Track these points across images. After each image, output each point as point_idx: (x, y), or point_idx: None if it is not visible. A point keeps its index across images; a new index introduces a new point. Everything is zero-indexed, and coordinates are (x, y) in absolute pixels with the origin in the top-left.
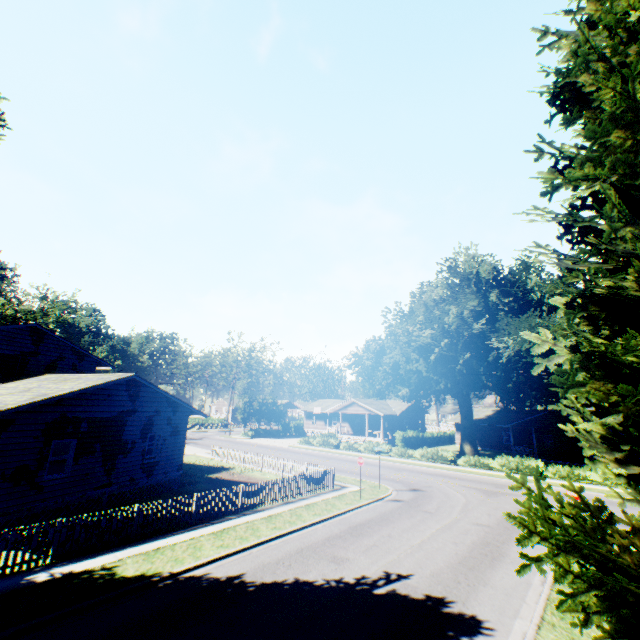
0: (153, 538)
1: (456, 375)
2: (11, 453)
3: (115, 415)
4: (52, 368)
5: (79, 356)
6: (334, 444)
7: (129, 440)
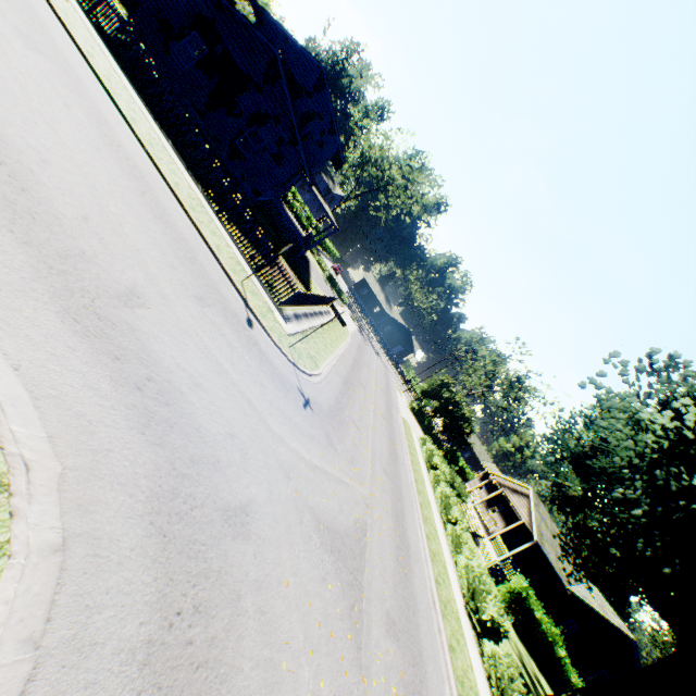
0: (121, 67)
1: (680, 509)
2: (171, 5)
3: (245, 73)
4: (310, 118)
5: (332, 129)
6: (432, 463)
7: (239, 107)
